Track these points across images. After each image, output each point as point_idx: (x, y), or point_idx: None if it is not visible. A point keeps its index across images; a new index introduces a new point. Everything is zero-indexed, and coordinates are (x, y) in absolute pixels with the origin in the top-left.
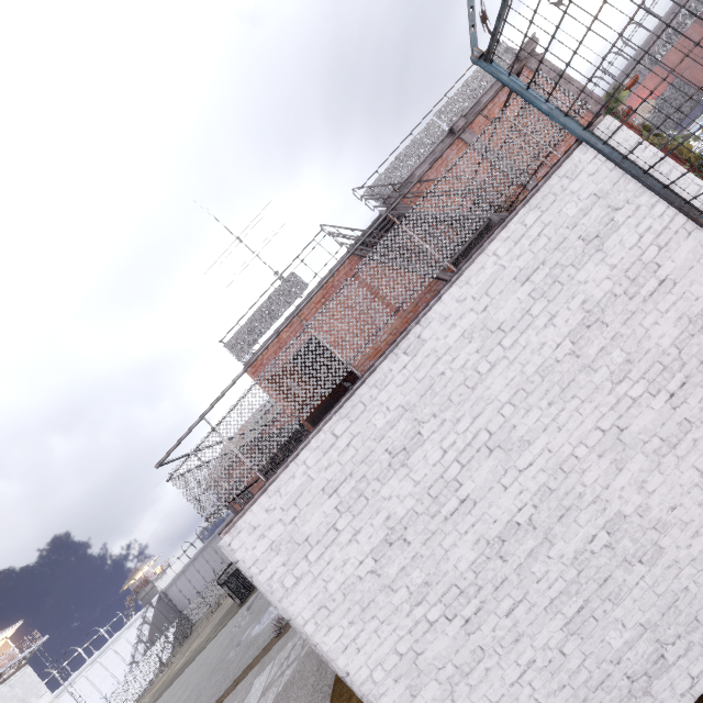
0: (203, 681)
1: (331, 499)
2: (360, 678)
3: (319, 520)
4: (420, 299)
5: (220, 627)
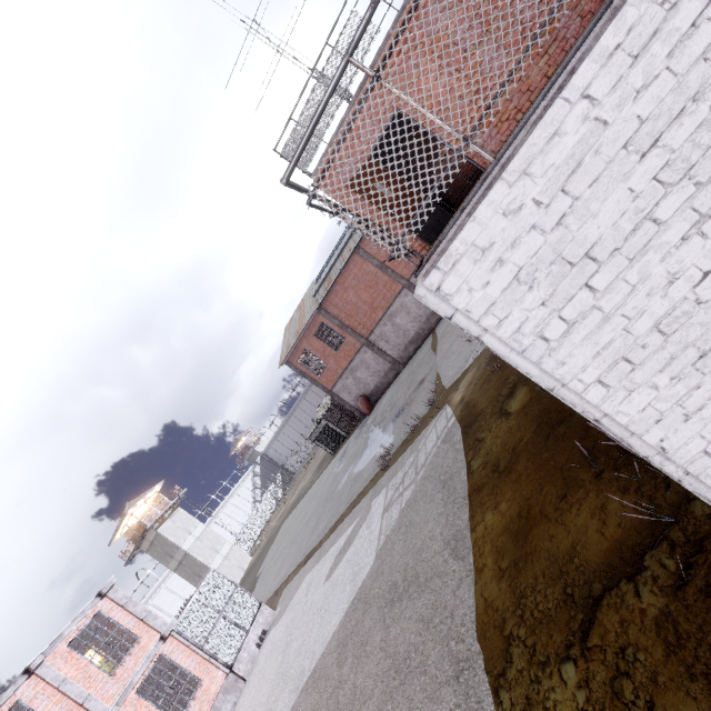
0: (320, 508)
1: (644, 161)
2: (686, 455)
3: (615, 210)
4: (560, 5)
5: (320, 472)
